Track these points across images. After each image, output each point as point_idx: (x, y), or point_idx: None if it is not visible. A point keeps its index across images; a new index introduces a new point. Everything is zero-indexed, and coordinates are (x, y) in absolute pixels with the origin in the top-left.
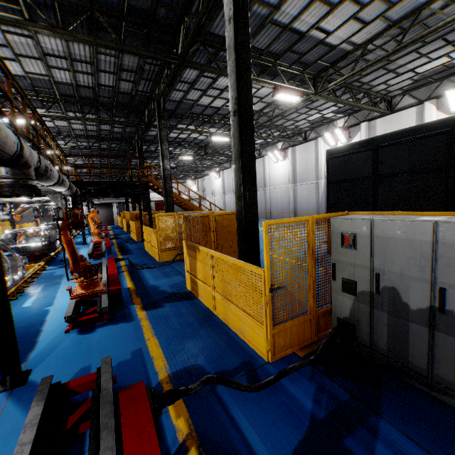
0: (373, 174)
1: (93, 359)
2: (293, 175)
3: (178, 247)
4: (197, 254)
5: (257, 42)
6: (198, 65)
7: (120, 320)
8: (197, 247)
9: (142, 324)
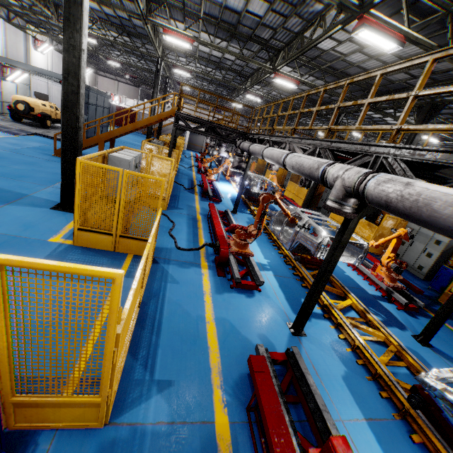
0: None
1: (452, 346)
2: None
3: (384, 245)
4: None
5: None
6: None
7: (424, 315)
8: None
9: (448, 328)
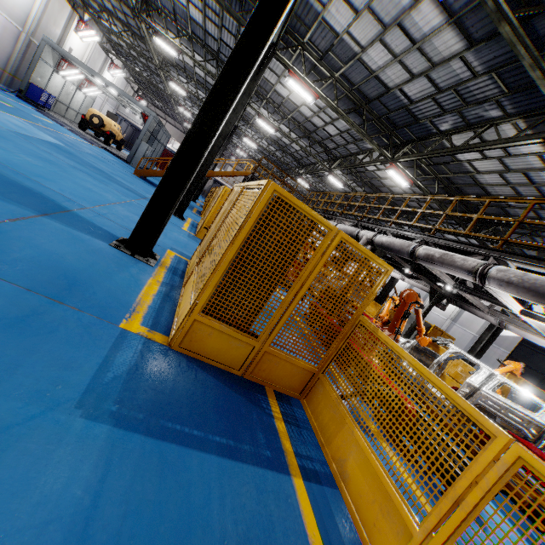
0: (544, 374)
1: None
2: (457, 315)
3: None
4: (440, 350)
5: (526, 250)
6: (482, 243)
7: None
8: (443, 348)
9: None
